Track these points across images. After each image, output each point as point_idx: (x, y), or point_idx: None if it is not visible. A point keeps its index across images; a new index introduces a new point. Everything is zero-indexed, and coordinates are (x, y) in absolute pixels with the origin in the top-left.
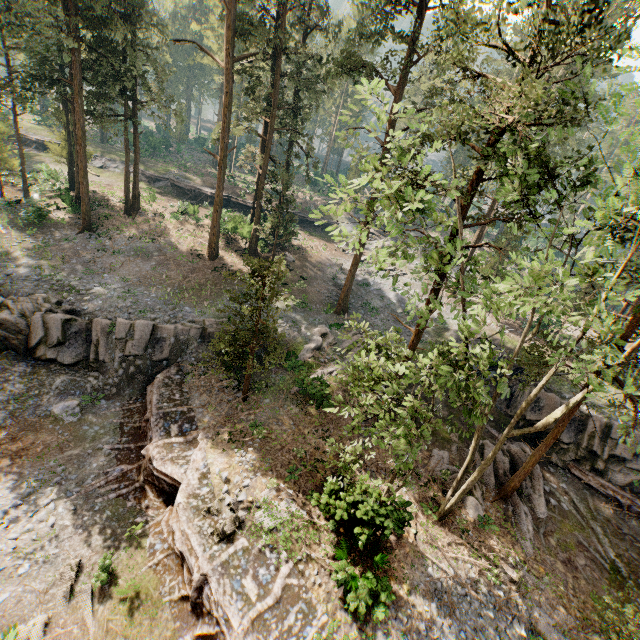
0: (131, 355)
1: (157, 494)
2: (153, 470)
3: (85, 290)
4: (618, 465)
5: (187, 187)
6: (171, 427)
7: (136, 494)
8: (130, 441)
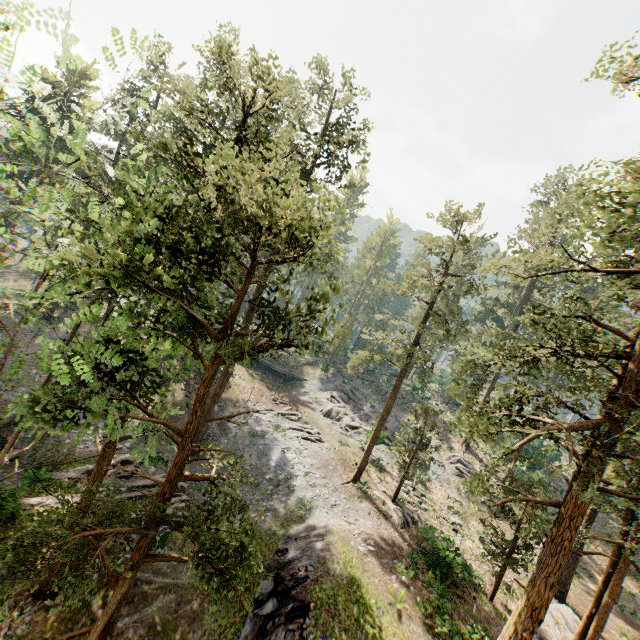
0: None
1: None
2: None
3: None
4: None
5: None
6: None
7: None
8: None
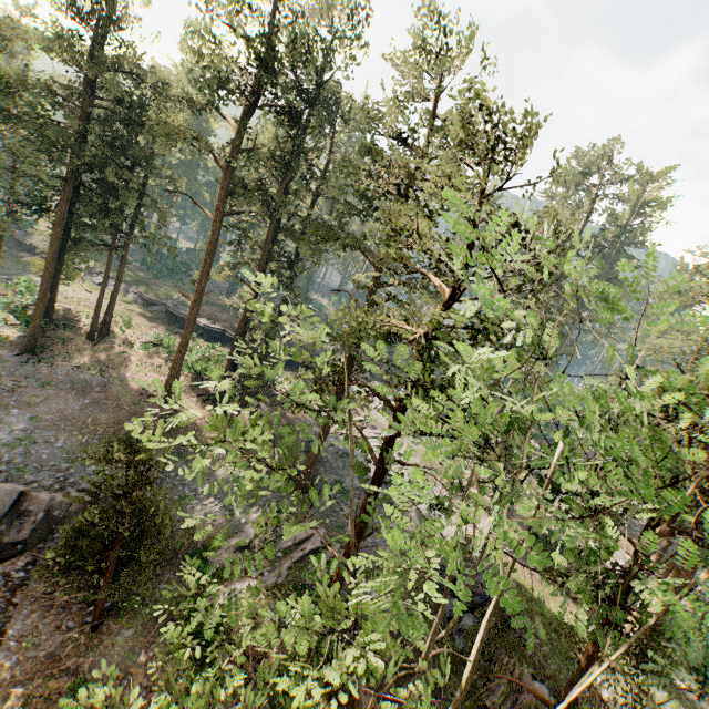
0: None
1: None
2: None
3: None
4: None
5: (181, 315)
6: None
7: None
8: None
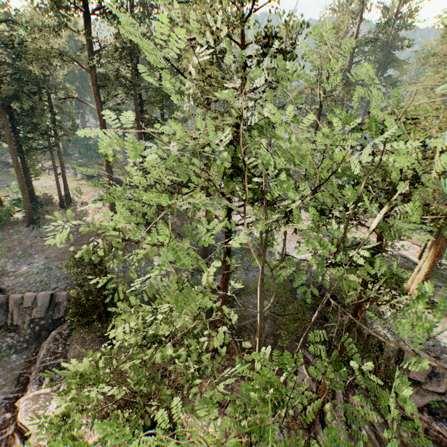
0: (37, 318)
1: (23, 439)
2: (18, 421)
3: (13, 272)
4: (415, 386)
5: None
6: (45, 379)
7: (8, 440)
8: (21, 390)
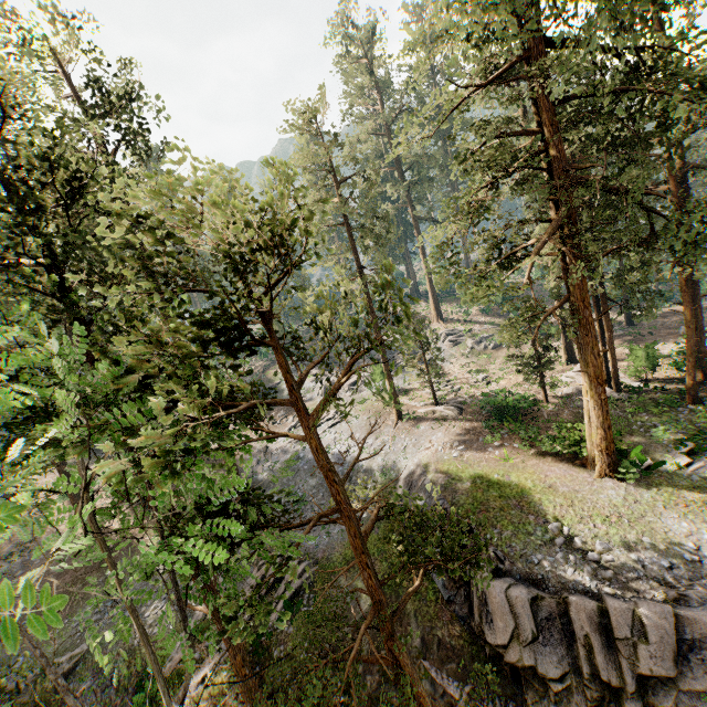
0: None
1: None
2: None
3: None
4: (668, 690)
5: None
6: None
7: None
8: None
